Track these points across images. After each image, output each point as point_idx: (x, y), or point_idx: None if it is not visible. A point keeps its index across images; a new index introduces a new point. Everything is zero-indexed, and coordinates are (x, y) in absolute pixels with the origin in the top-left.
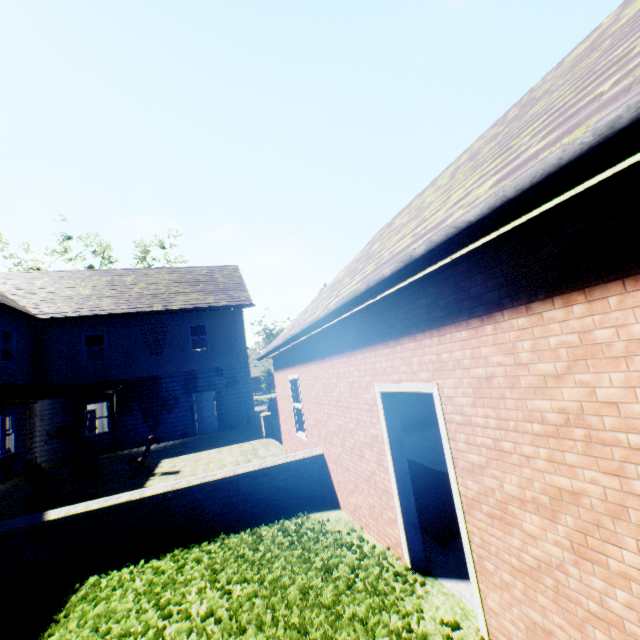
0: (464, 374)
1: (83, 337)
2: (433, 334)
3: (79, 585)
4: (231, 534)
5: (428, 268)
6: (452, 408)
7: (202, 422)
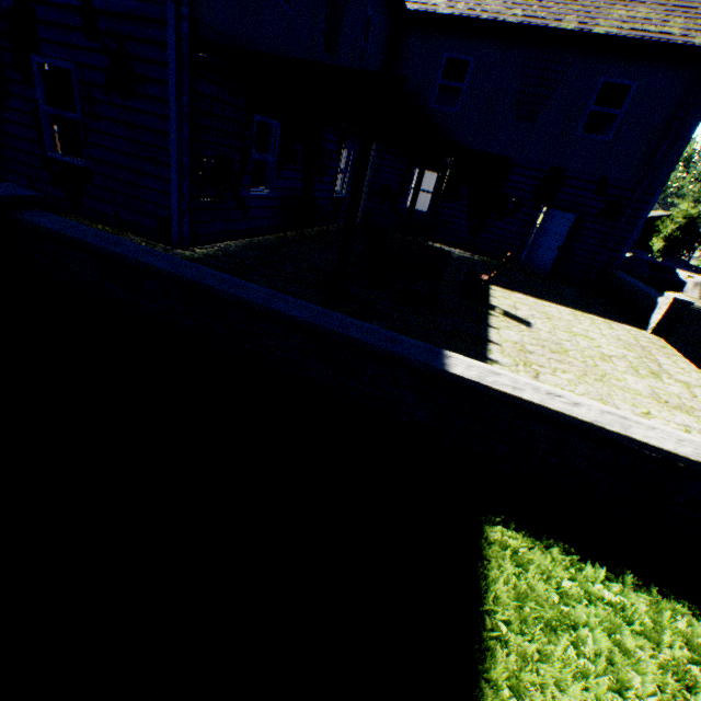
0: None
1: (443, 59)
2: None
3: (486, 534)
4: None
5: None
6: None
7: (533, 252)
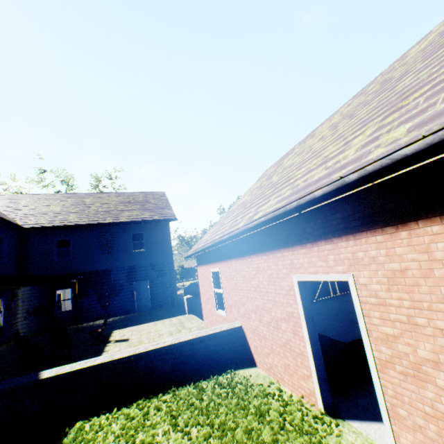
0: (379, 267)
1: (55, 241)
2: (349, 238)
3: (68, 429)
4: (179, 387)
5: (354, 190)
6: (367, 292)
7: (140, 303)
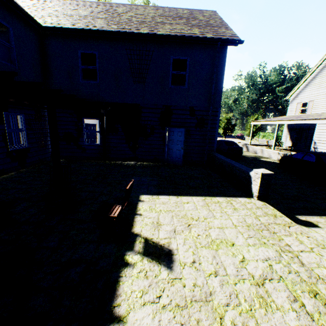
0: None
1: (78, 54)
2: None
3: None
4: None
5: None
6: None
7: (170, 153)
